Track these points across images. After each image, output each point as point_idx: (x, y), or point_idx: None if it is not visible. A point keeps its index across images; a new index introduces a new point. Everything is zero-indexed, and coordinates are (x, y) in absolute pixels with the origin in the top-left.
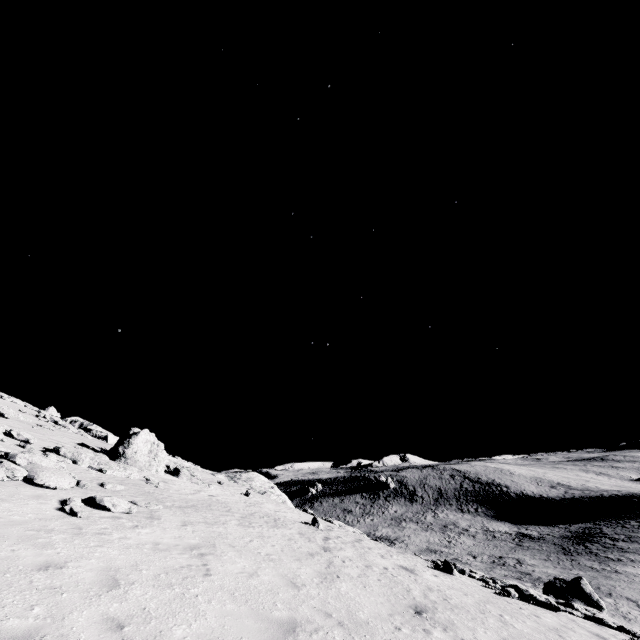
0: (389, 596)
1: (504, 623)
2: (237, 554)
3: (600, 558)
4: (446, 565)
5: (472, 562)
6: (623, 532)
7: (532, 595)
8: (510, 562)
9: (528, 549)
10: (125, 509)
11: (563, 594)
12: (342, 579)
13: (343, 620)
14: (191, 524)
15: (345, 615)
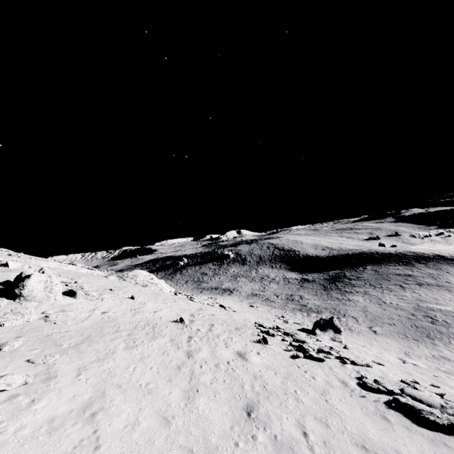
0: (231, 401)
1: (297, 401)
2: (123, 397)
3: (342, 292)
4: (264, 339)
5: (276, 300)
6: (355, 274)
7: (311, 354)
8: (296, 298)
9: (306, 288)
10: (21, 383)
11: (323, 327)
12: (200, 393)
13: (201, 453)
14: (85, 370)
15: (202, 445)
